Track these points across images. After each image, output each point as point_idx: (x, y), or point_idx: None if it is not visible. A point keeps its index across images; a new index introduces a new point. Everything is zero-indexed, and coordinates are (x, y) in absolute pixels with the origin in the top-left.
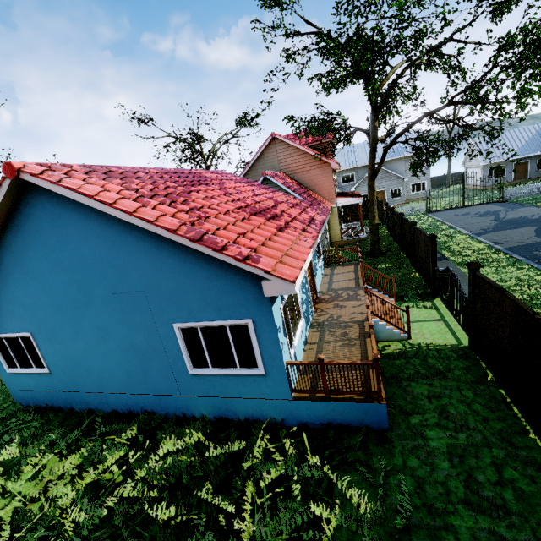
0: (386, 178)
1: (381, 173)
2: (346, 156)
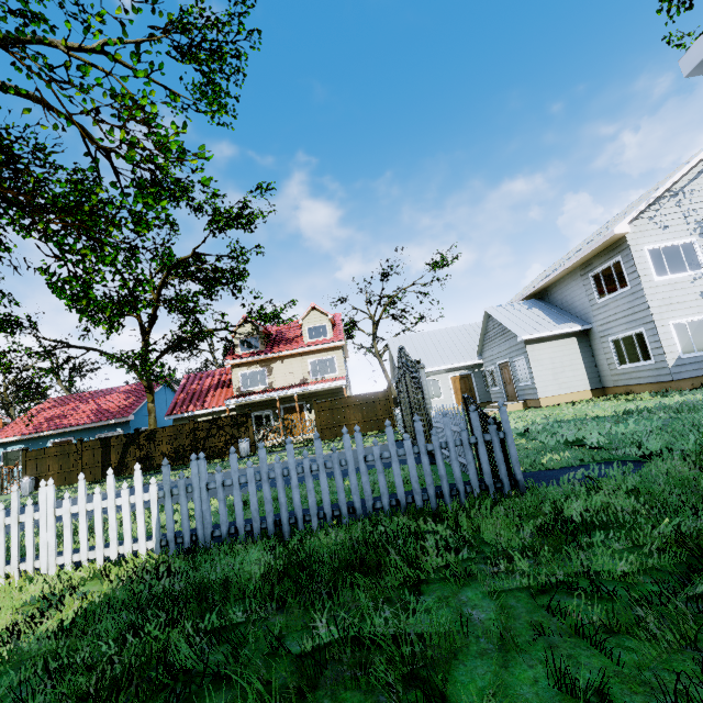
0: (504, 335)
1: (497, 324)
2: (536, 279)
